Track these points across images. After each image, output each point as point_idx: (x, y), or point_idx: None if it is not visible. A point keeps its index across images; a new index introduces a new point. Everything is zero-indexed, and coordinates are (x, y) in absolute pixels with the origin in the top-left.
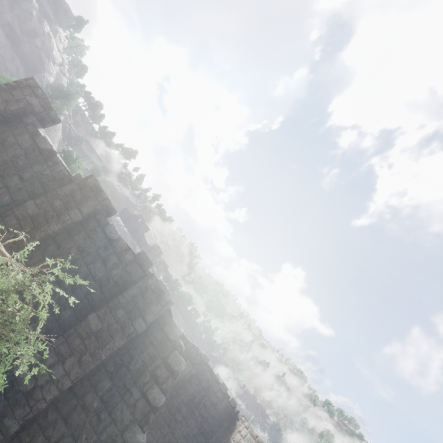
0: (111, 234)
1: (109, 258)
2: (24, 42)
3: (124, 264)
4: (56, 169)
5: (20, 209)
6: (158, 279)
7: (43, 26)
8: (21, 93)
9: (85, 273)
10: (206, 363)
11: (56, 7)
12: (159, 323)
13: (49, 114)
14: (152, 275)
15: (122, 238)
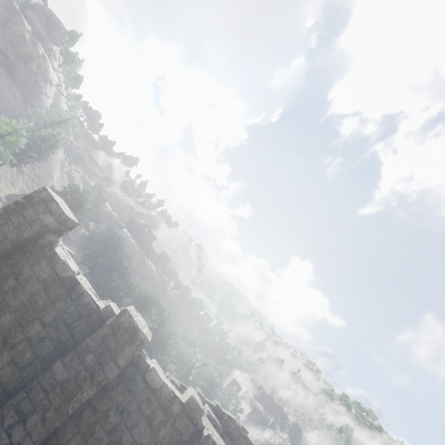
0: (153, 382)
1: (153, 415)
2: (19, 68)
3: (172, 420)
4: (82, 303)
5: (46, 376)
6: (215, 440)
7: (38, 49)
8: (33, 212)
9: (128, 441)
10: (245, 437)
11: (48, 25)
12: None
13: (66, 224)
14: (208, 438)
15: (165, 384)
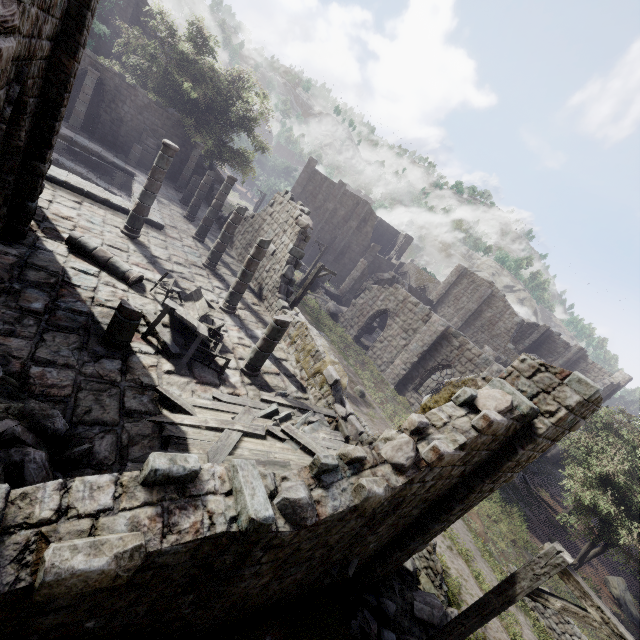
0: None
1: None
2: None
3: None
4: None
5: None
6: None
7: None
8: None
9: None
10: None
11: None
12: (141, 1)
13: None
14: None
15: None
